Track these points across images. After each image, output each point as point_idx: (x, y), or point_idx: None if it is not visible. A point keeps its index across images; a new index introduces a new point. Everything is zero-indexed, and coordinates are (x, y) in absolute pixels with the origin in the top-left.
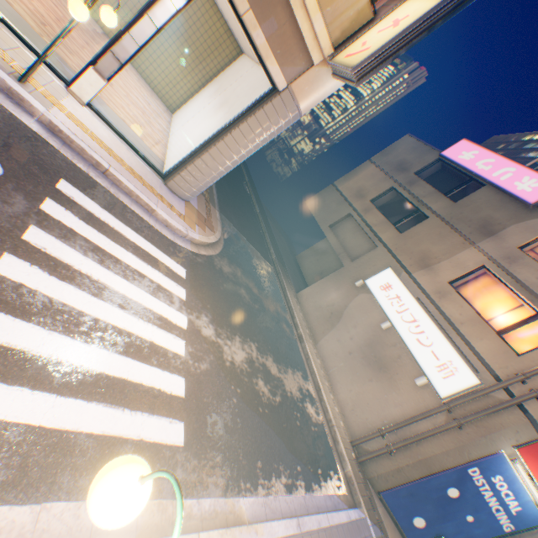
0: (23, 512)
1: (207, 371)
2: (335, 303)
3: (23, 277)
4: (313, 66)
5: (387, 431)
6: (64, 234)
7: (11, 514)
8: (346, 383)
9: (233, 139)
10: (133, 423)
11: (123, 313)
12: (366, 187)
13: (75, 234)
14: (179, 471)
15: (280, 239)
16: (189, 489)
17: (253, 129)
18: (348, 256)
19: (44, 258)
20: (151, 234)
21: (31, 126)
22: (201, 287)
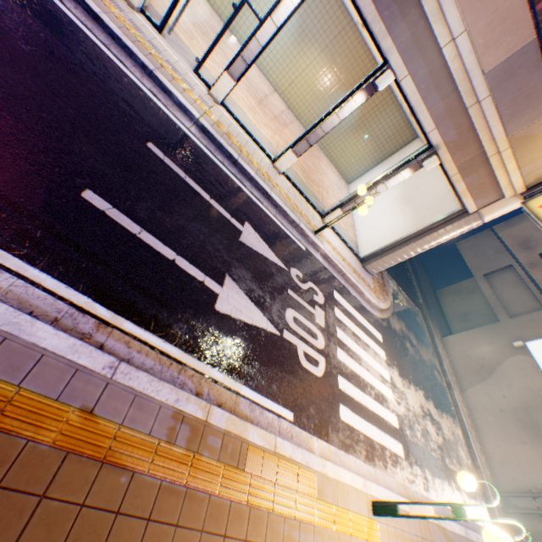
0: (371, 469)
1: (403, 412)
2: (486, 356)
3: (343, 358)
4: (503, 198)
5: (540, 495)
6: (343, 328)
7: (369, 468)
8: (494, 437)
9: (421, 241)
10: (385, 439)
11: (369, 374)
12: (534, 237)
13: (345, 326)
14: (405, 471)
15: (421, 275)
16: (410, 482)
17: (439, 236)
18: (504, 311)
19: (343, 345)
20: (363, 312)
21: (319, 259)
22: (388, 346)
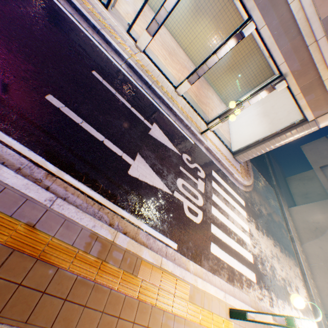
0: (231, 287)
1: (257, 252)
2: (320, 222)
3: (215, 214)
4: None
5: None
6: (217, 194)
7: (229, 286)
8: (324, 277)
9: (274, 141)
10: (243, 269)
11: (233, 225)
12: None
13: (219, 193)
14: (256, 291)
15: (275, 167)
16: (259, 300)
17: (287, 137)
18: None
19: (216, 205)
20: (232, 186)
21: (203, 150)
22: (249, 209)
